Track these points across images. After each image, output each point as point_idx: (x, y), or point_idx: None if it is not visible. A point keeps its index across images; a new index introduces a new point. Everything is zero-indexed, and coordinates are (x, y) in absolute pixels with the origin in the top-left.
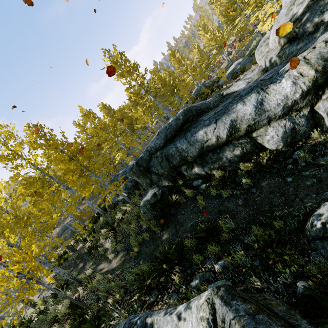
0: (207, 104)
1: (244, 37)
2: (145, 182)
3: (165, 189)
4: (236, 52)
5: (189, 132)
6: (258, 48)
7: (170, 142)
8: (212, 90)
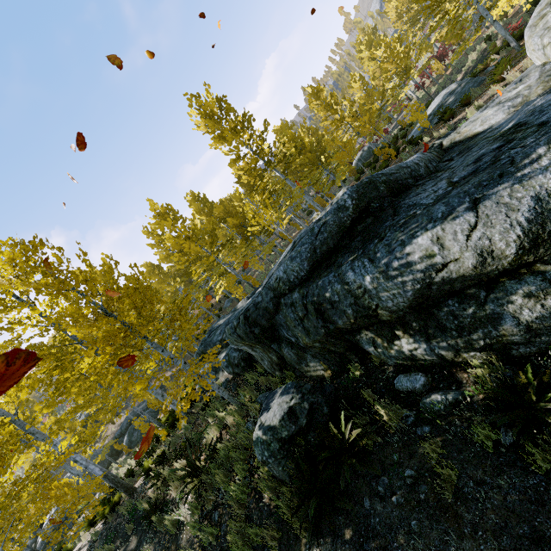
0: (411, 167)
1: (446, 53)
2: (268, 359)
3: (319, 398)
4: (432, 82)
5: (380, 241)
6: (532, 24)
7: (324, 268)
8: (397, 151)
